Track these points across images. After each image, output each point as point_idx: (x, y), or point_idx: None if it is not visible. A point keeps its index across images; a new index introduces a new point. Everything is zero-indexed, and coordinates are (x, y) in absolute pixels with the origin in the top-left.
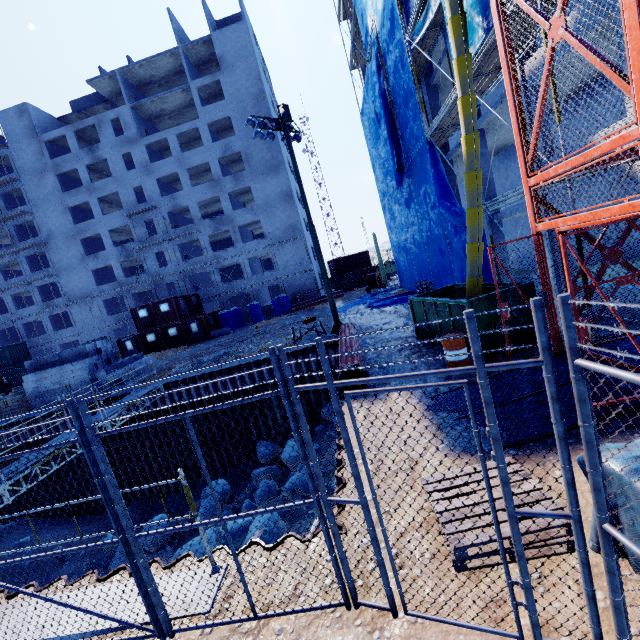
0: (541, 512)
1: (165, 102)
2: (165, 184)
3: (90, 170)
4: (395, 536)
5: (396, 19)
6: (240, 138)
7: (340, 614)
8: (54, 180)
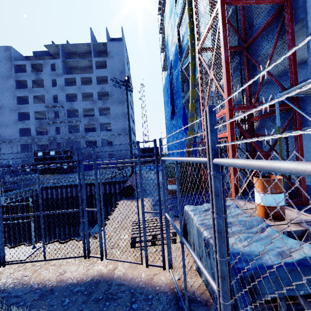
0: (151, 211)
1: (79, 63)
2: (69, 97)
3: (33, 82)
4: (116, 240)
5: (178, 57)
6: (110, 86)
7: (81, 260)
8: (13, 82)
